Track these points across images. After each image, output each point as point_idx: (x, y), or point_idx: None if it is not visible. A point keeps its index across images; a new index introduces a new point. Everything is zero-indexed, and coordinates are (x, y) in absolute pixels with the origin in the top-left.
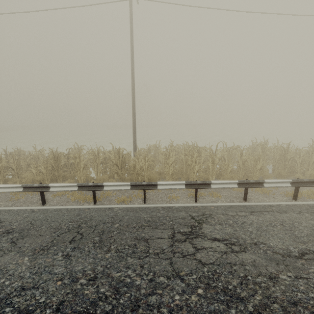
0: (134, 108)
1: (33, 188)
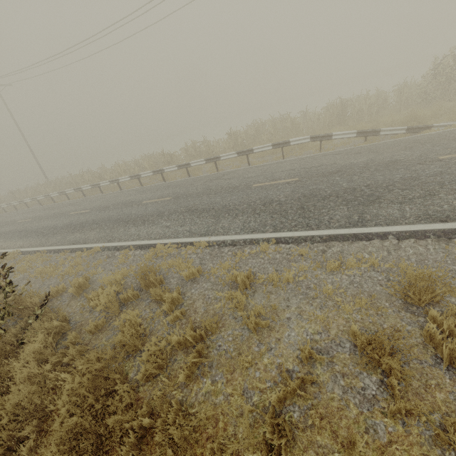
0: (35, 159)
1: None
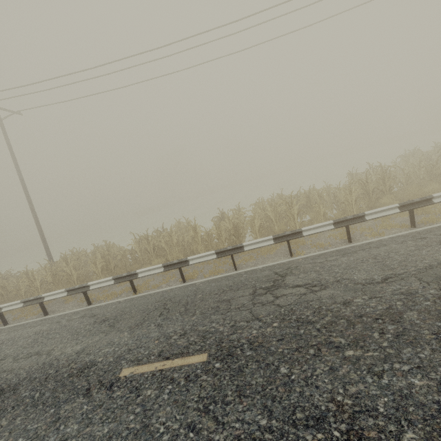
0: (36, 222)
1: None
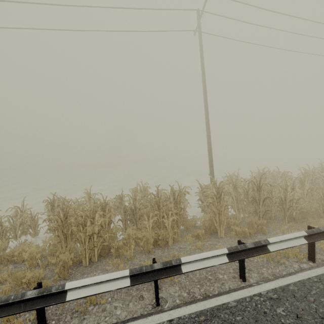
0: (210, 134)
1: (241, 252)
